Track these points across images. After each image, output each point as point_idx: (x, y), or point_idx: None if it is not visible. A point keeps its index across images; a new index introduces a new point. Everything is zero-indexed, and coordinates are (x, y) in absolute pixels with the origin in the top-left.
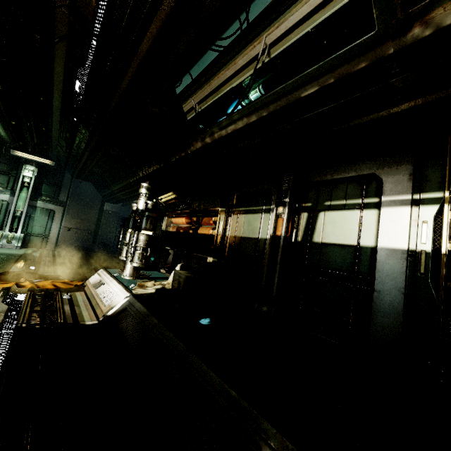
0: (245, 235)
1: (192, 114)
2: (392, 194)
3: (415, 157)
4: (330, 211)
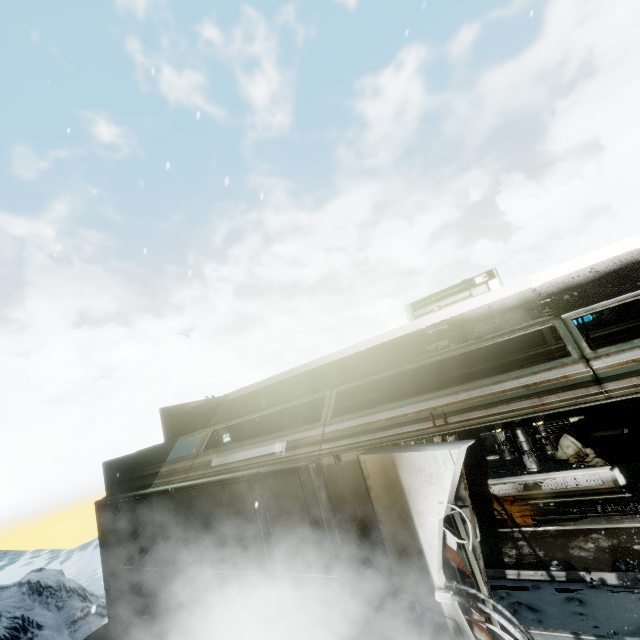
0: None
1: None
2: None
3: None
4: None
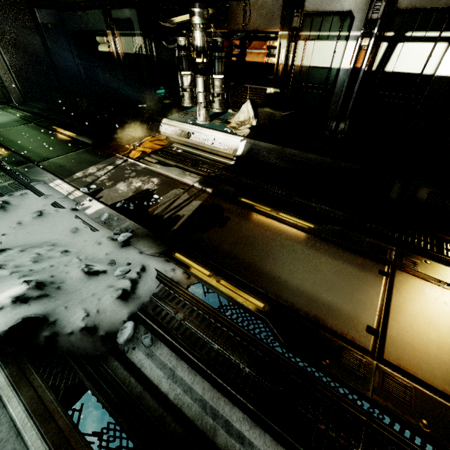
0: (314, 65)
1: None
2: None
3: None
4: (409, 43)
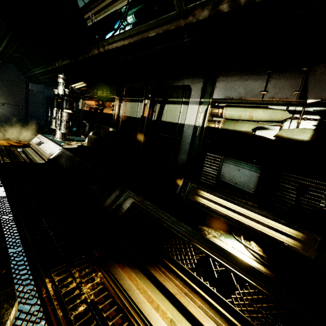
0: (130, 115)
1: (90, 21)
2: (193, 98)
3: (205, 79)
4: (170, 104)
